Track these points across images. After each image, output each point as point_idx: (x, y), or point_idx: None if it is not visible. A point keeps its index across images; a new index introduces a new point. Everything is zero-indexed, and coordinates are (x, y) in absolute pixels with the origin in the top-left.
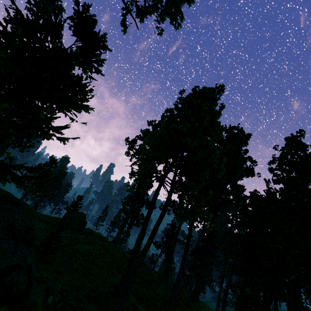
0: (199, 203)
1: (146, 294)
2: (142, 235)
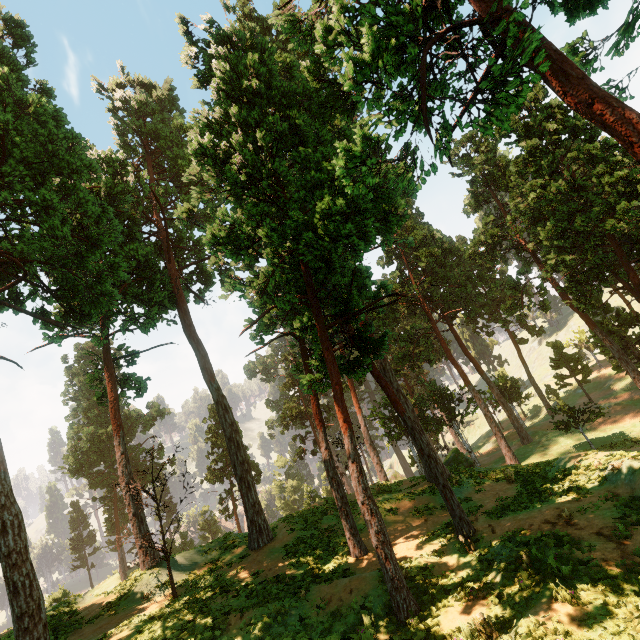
0: None
1: None
2: None
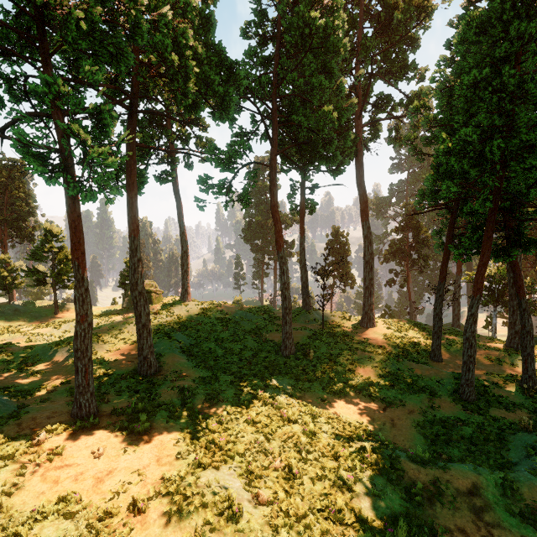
0: (110, 126)
1: (234, 349)
2: (133, 269)
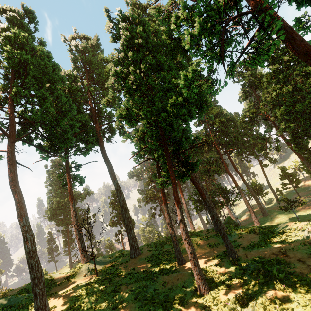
0: None
1: None
2: None
